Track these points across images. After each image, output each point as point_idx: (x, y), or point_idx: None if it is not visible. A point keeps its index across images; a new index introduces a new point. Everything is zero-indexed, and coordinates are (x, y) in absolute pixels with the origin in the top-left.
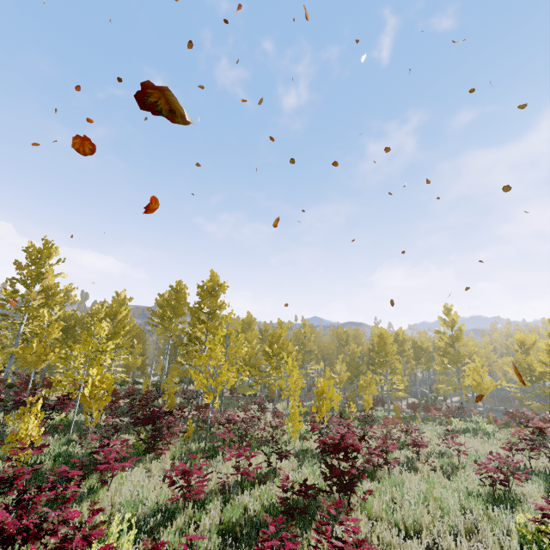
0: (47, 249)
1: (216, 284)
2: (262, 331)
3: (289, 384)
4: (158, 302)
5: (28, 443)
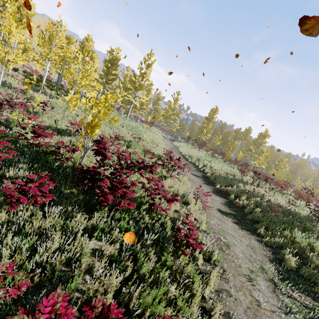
0: (217, 110)
1: (266, 134)
2: (276, 155)
3: (279, 174)
4: (237, 131)
5: (227, 159)
